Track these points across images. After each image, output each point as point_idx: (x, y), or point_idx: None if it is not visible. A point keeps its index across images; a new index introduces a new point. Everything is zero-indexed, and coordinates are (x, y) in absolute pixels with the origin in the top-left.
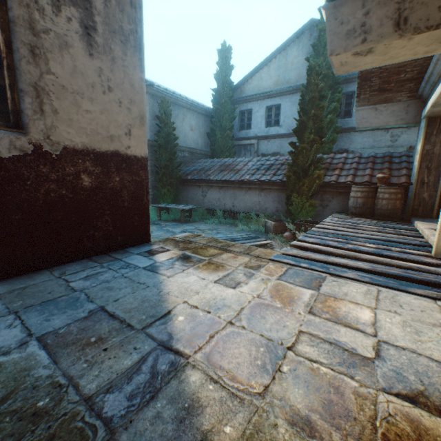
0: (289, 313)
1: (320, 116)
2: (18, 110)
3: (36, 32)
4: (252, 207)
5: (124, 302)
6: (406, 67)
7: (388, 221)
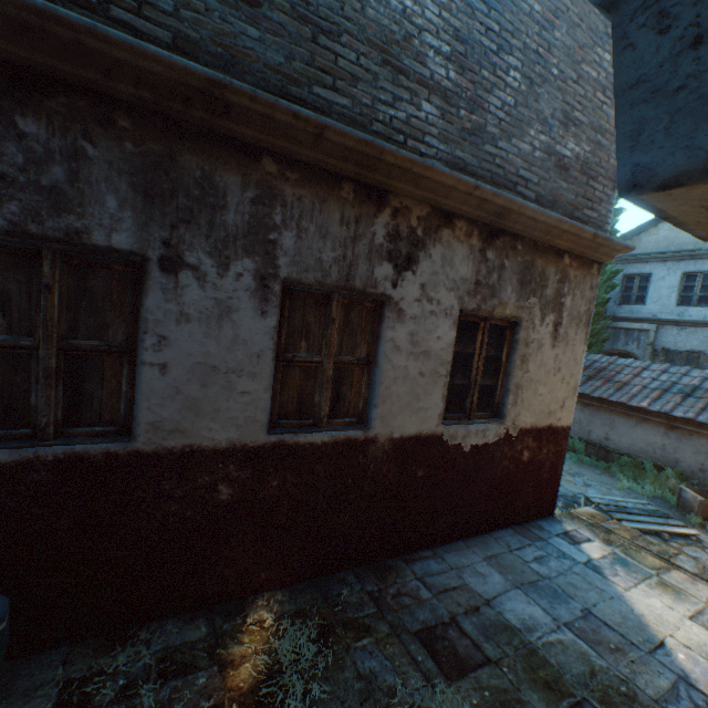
0: None
1: None
2: (498, 402)
3: (527, 344)
4: (645, 450)
5: (603, 610)
6: None
7: None
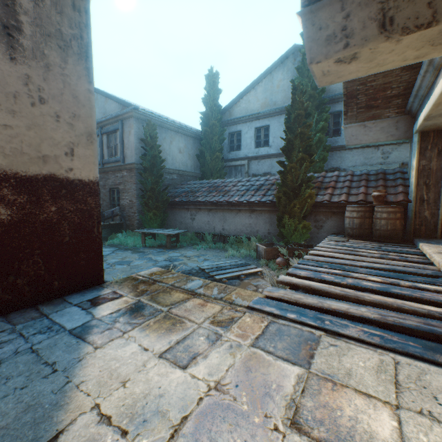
0: (259, 427)
1: (308, 133)
2: None
3: None
4: (243, 230)
5: None
6: (391, 83)
7: (390, 243)
